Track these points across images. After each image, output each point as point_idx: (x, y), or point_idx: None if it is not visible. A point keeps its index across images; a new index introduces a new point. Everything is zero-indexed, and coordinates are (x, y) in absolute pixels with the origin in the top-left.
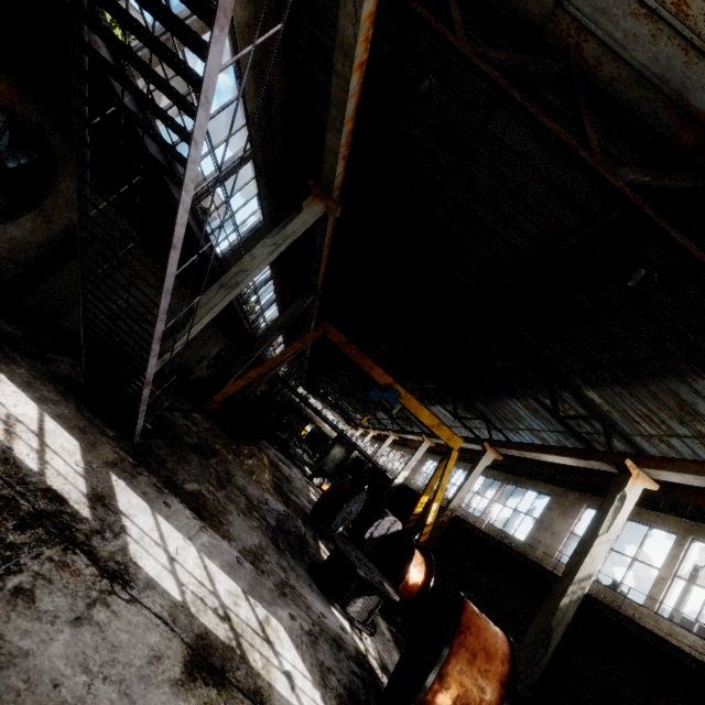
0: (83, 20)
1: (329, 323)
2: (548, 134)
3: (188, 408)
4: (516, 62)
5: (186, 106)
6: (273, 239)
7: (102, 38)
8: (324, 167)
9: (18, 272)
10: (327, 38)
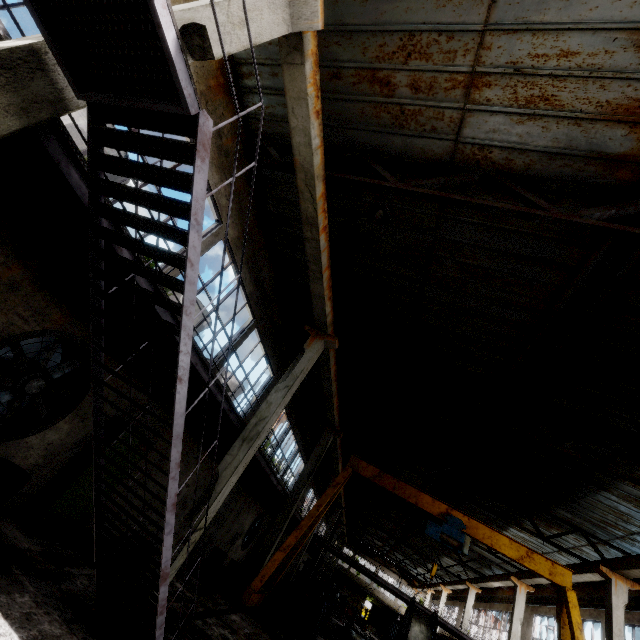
0: (99, 213)
1: (357, 457)
2: (498, 212)
3: (225, 607)
4: (443, 181)
5: (180, 234)
6: (284, 382)
7: (113, 218)
8: (315, 312)
9: (51, 478)
10: (295, 229)
